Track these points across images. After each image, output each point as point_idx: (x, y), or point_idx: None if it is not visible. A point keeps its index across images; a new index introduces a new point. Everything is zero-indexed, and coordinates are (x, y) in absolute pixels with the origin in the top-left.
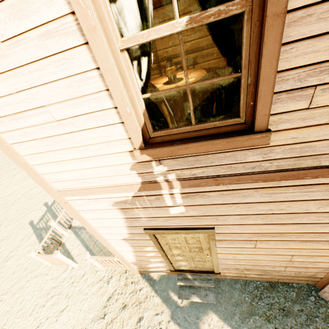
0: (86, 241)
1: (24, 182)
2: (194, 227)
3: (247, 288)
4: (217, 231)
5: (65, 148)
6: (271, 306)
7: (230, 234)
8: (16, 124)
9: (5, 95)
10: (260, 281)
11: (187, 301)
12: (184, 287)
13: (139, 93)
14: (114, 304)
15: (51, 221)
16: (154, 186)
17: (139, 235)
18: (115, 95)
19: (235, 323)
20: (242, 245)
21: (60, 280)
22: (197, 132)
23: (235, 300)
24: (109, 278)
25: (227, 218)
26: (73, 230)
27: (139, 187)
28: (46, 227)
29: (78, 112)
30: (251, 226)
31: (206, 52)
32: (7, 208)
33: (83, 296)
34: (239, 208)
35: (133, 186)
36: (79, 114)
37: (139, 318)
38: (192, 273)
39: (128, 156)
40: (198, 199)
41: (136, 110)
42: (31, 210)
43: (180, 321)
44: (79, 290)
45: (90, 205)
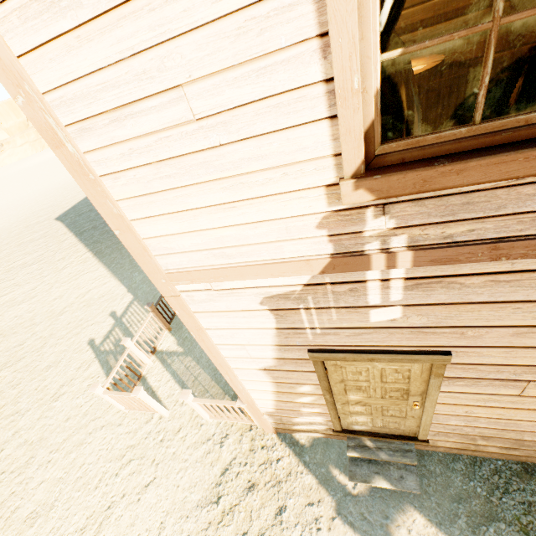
0: (181, 376)
1: (78, 280)
2: (407, 350)
3: (478, 471)
4: (453, 359)
5: (199, 182)
6: (530, 507)
7: (477, 366)
8: (117, 131)
9: (108, 66)
10: (504, 461)
11: (364, 486)
12: (358, 460)
13: (376, 50)
14: (234, 481)
15: (126, 339)
16: (357, 262)
17: (293, 363)
18: (339, 45)
19: (460, 532)
20: (493, 390)
21: (142, 436)
22: (486, 137)
23: (455, 492)
24: (223, 438)
25: (485, 334)
26: (159, 356)
27: (325, 264)
28: (114, 351)
29: (244, 98)
30: (529, 351)
31: (418, 35)
32: (53, 319)
33: (180, 464)
34: (519, 312)
35: (313, 263)
36: (245, 101)
37: (278, 509)
38: (373, 437)
39: (322, 196)
40: (438, 292)
41: (365, 89)
42: (90, 323)
43: (353, 520)
44: (174, 454)
45: (219, 302)
